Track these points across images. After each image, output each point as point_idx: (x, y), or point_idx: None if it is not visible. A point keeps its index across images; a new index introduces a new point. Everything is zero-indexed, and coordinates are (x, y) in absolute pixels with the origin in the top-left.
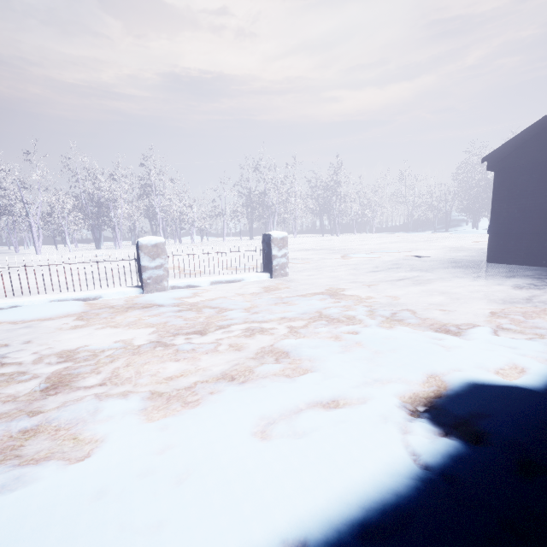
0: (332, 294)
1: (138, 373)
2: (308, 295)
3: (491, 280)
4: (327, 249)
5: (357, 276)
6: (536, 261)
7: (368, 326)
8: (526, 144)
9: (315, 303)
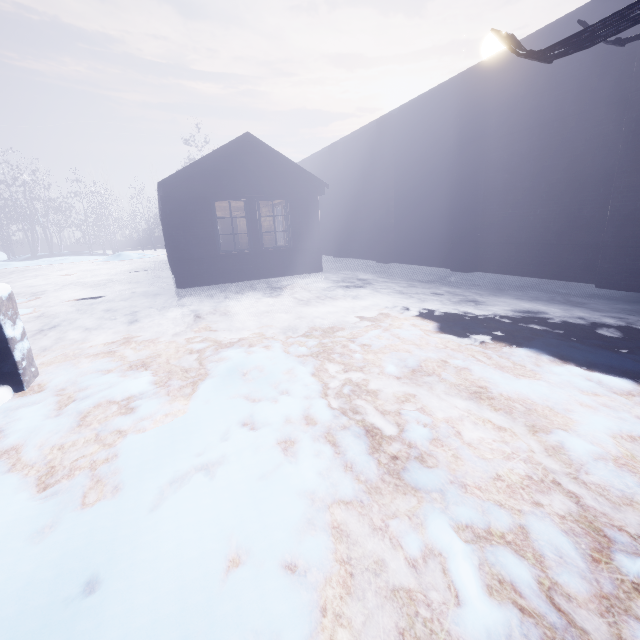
0: (227, 347)
1: (510, 458)
2: (216, 360)
3: (241, 298)
4: None
5: (141, 331)
6: (217, 280)
7: (352, 340)
8: (193, 177)
9: (268, 356)
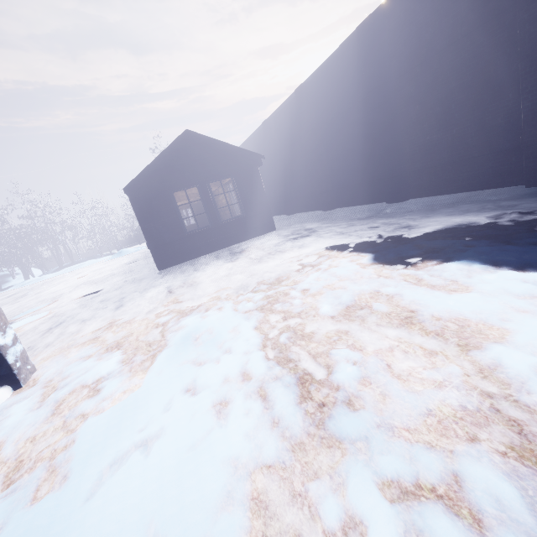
0: (187, 316)
1: (442, 387)
2: (175, 330)
3: (207, 268)
4: None
5: (123, 314)
6: (189, 257)
7: (294, 287)
8: (150, 178)
9: (219, 317)
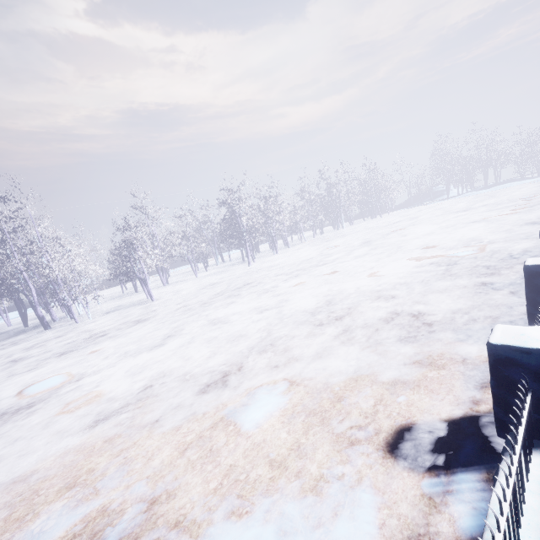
0: None
1: None
2: None
3: None
4: (469, 209)
5: None
6: None
7: None
8: None
9: None
